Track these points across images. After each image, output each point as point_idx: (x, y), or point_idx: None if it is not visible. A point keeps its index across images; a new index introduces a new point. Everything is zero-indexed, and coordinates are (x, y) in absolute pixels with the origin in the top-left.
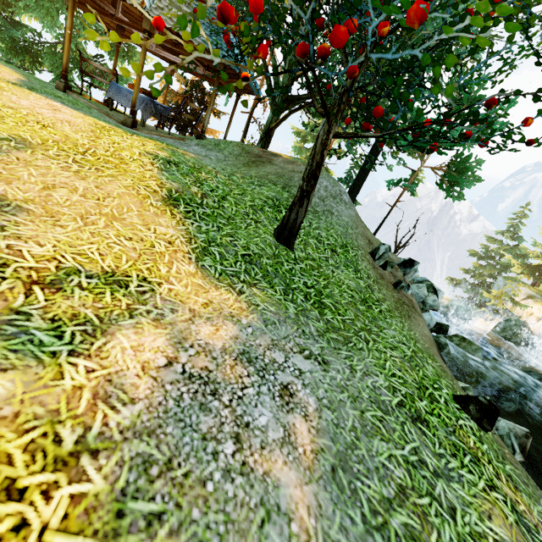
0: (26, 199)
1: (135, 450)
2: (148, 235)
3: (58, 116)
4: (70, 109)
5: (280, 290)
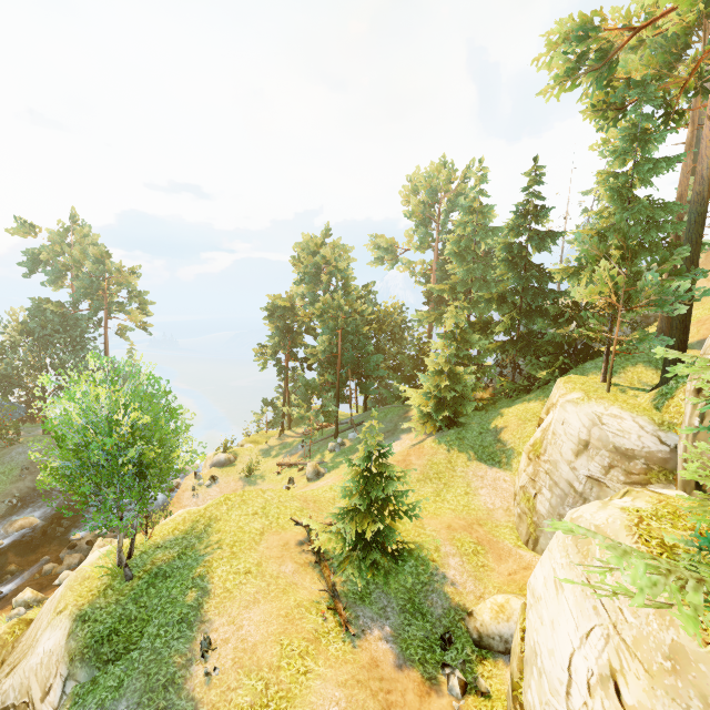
0: None
1: None
2: None
3: None
4: None
5: None
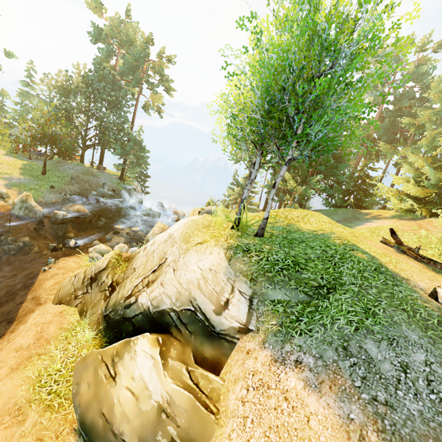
0: (0, 168)
1: (3, 177)
2: (14, 171)
3: (9, 159)
4: (12, 158)
5: (33, 178)
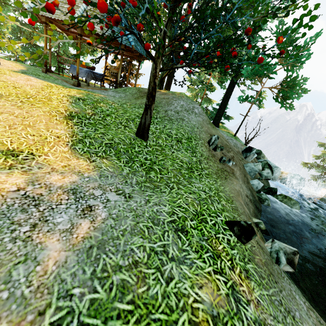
0: None
1: None
2: (46, 134)
3: (27, 83)
4: (38, 79)
5: (124, 161)
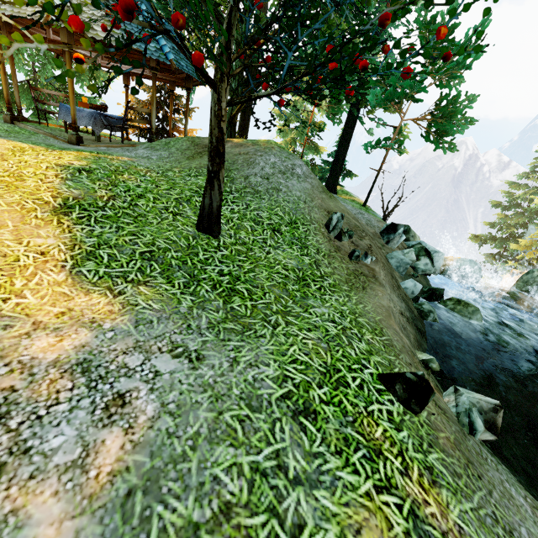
0: None
1: None
2: (16, 250)
3: None
4: None
5: (180, 283)
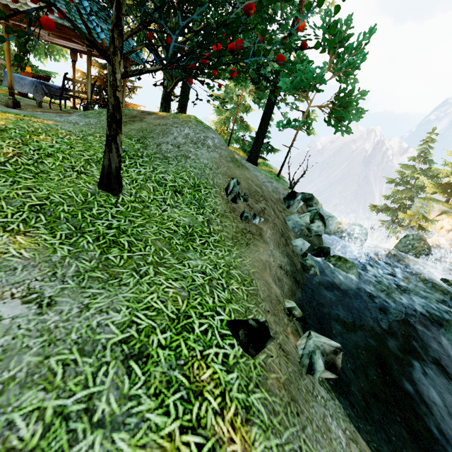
0: None
1: None
2: None
3: None
4: None
5: (63, 234)
